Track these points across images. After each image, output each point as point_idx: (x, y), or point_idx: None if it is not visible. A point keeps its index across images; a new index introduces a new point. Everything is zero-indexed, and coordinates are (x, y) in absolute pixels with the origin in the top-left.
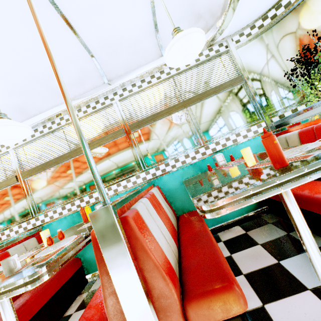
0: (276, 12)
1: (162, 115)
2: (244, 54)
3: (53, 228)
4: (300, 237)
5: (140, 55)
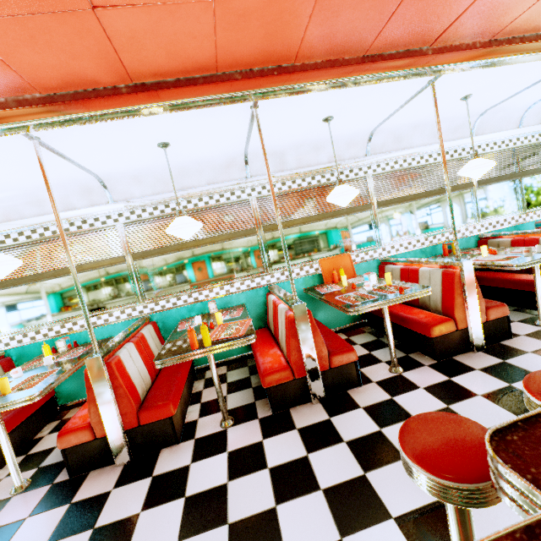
0: None
1: (504, 179)
2: None
3: None
4: None
5: (506, 121)
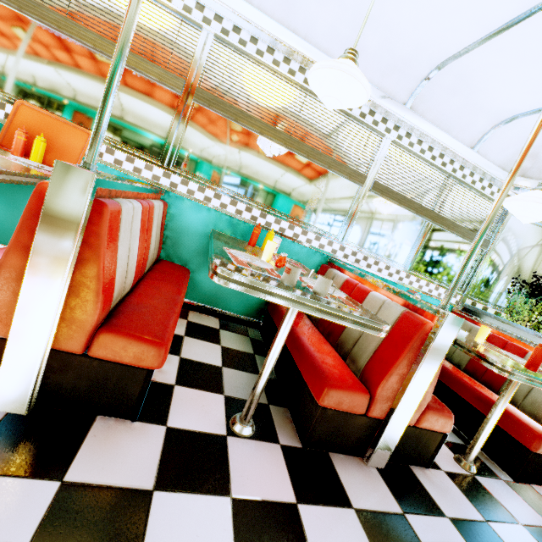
0: None
1: (410, 206)
2: (509, 225)
3: (181, 208)
4: (493, 412)
5: (462, 123)
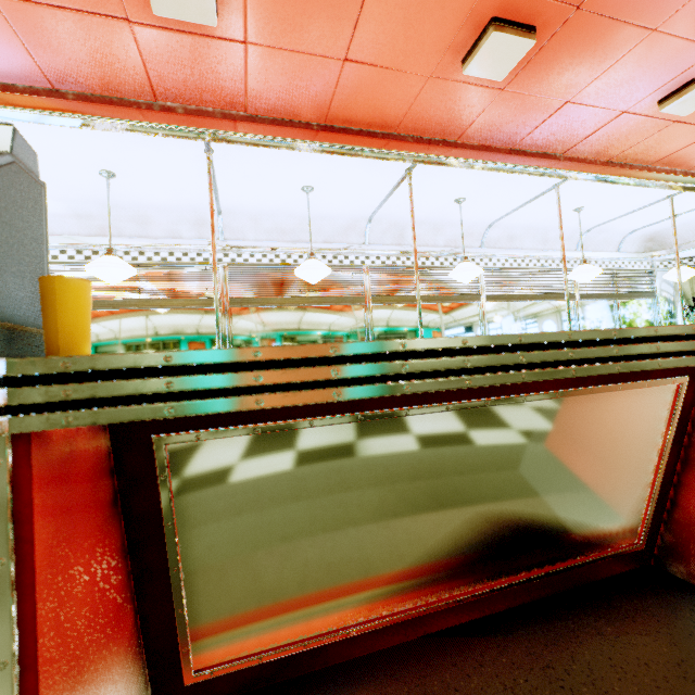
0: (687, 263)
1: (603, 297)
2: (657, 278)
3: None
4: None
5: (607, 243)
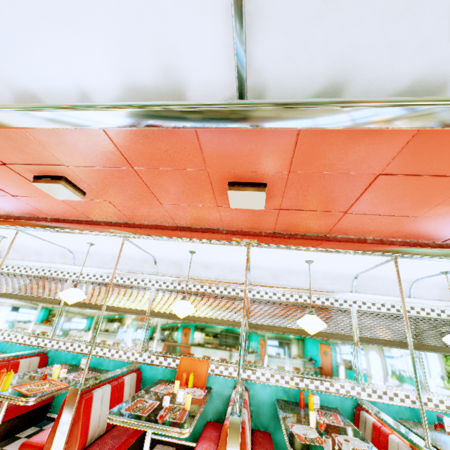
0: None
1: (393, 345)
2: None
3: (255, 389)
4: None
5: (391, 288)
